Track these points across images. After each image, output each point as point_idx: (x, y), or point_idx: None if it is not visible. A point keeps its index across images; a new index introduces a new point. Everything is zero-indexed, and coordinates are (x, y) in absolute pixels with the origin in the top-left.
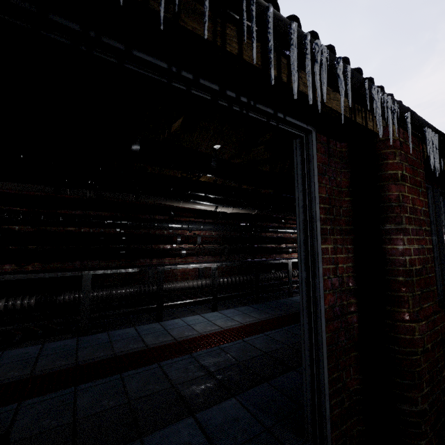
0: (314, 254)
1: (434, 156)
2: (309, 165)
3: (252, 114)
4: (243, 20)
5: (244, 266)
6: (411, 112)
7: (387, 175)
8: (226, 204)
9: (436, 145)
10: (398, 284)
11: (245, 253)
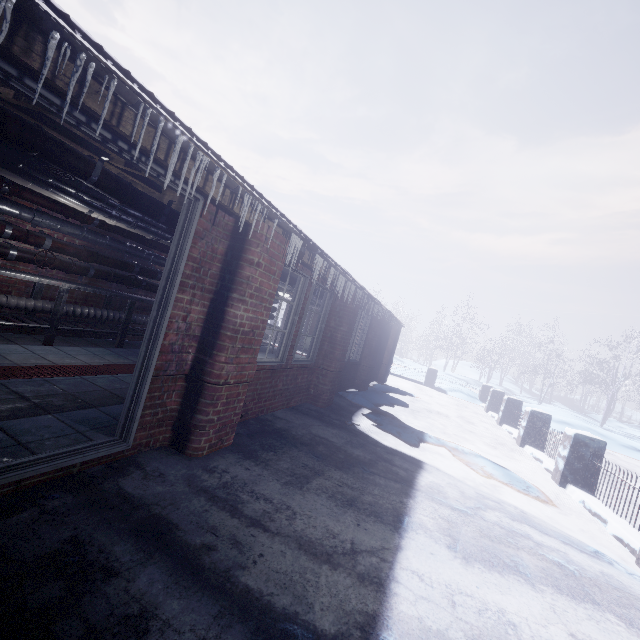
0: (168, 300)
1: (293, 256)
2: (189, 227)
3: (142, 166)
4: (135, 126)
5: (115, 299)
6: (280, 220)
7: (248, 258)
8: (107, 213)
9: (298, 249)
10: (226, 337)
11: (121, 283)
